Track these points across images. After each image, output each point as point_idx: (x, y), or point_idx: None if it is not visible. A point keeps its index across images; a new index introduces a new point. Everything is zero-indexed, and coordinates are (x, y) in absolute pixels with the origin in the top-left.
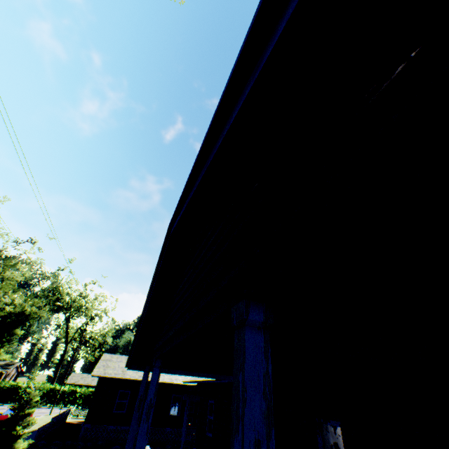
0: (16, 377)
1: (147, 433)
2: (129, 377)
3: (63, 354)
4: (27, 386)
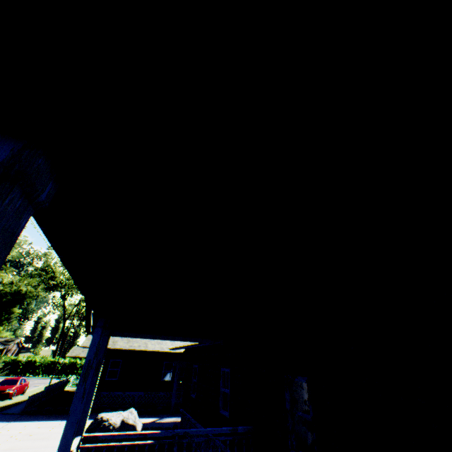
0: (18, 352)
1: (84, 396)
2: (119, 347)
3: (62, 330)
4: (27, 360)
